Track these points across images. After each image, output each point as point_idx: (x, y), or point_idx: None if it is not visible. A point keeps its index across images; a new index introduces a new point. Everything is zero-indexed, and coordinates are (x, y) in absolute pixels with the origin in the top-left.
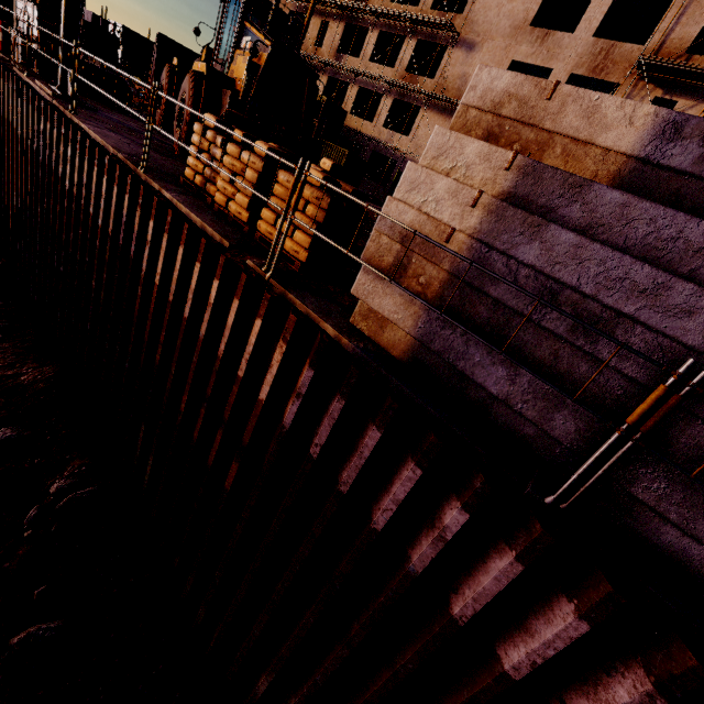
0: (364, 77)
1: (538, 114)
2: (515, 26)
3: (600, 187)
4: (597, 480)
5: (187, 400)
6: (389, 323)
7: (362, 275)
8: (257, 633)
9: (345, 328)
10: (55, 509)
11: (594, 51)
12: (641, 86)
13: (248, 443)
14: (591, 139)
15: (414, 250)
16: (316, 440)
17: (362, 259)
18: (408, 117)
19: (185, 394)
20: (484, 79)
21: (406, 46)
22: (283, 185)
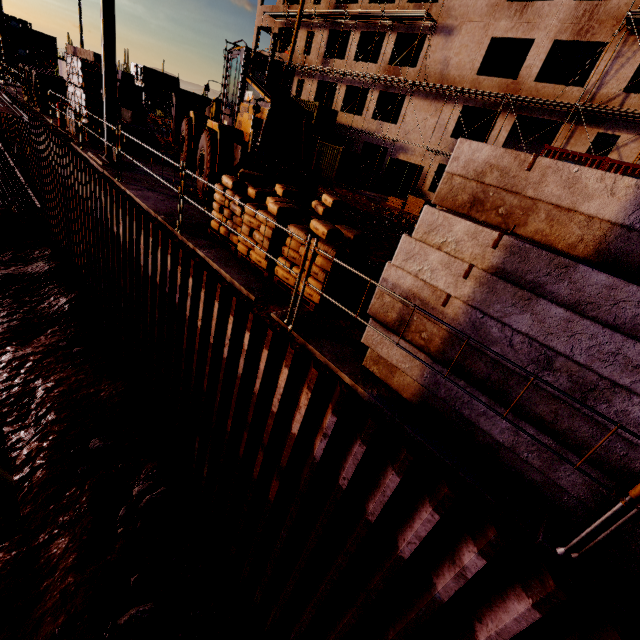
0: (350, 76)
1: (520, 183)
2: (492, 5)
3: (585, 269)
4: (606, 538)
5: (232, 423)
6: (398, 370)
7: (370, 328)
8: (307, 621)
9: (360, 374)
10: (138, 509)
11: (577, 14)
12: (632, 40)
13: (285, 466)
14: (573, 206)
15: (414, 310)
16: (343, 474)
17: (369, 312)
18: (395, 107)
19: (230, 418)
20: (465, 151)
21: (387, 42)
22: (293, 238)
